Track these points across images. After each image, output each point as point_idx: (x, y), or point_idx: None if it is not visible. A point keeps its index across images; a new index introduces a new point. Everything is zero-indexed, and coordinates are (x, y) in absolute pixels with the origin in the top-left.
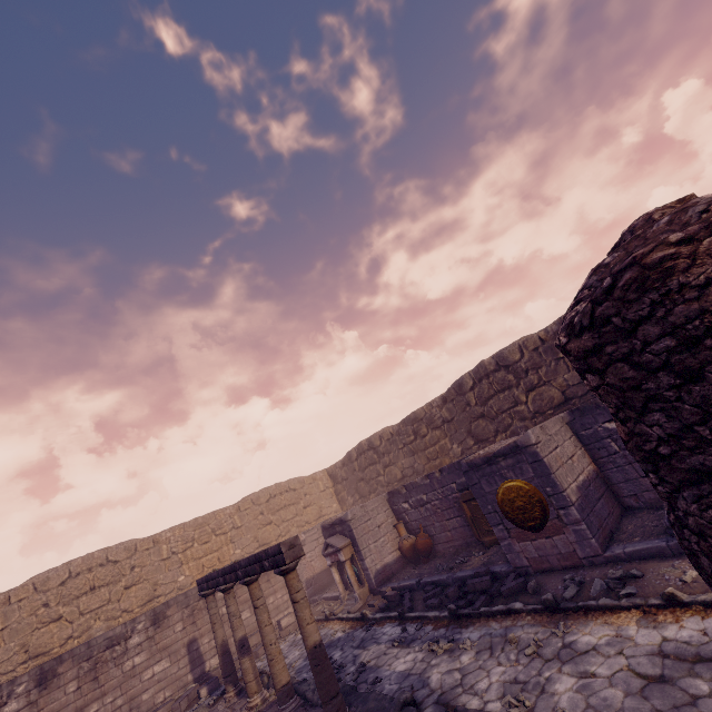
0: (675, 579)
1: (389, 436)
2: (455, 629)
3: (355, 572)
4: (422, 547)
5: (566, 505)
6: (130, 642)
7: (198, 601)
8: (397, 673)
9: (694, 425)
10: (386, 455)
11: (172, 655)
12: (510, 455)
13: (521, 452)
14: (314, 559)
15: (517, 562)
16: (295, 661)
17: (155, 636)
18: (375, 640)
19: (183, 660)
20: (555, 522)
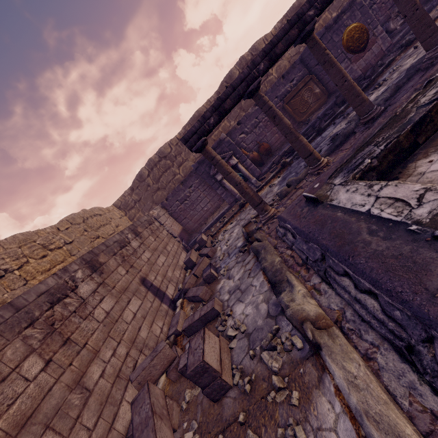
0: (435, 12)
1: (178, 141)
2: (369, 90)
3: (240, 175)
4: (268, 146)
5: (377, 25)
6: (80, 292)
7: (120, 250)
8: (387, 87)
9: None
10: (178, 156)
11: (137, 294)
12: (347, 10)
13: (353, 5)
14: (171, 225)
15: (356, 76)
16: (273, 196)
17: (105, 282)
18: (322, 139)
19: (148, 296)
20: (372, 39)
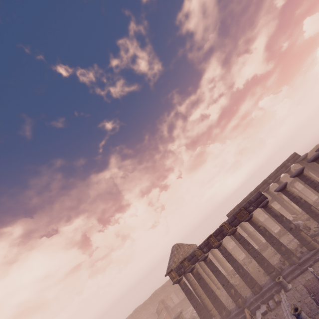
0: None
1: (141, 307)
2: None
3: None
4: None
5: None
6: None
7: None
8: None
9: (158, 315)
10: (140, 311)
11: None
12: None
13: None
14: None
15: None
16: None
17: None
18: None
19: None
20: None
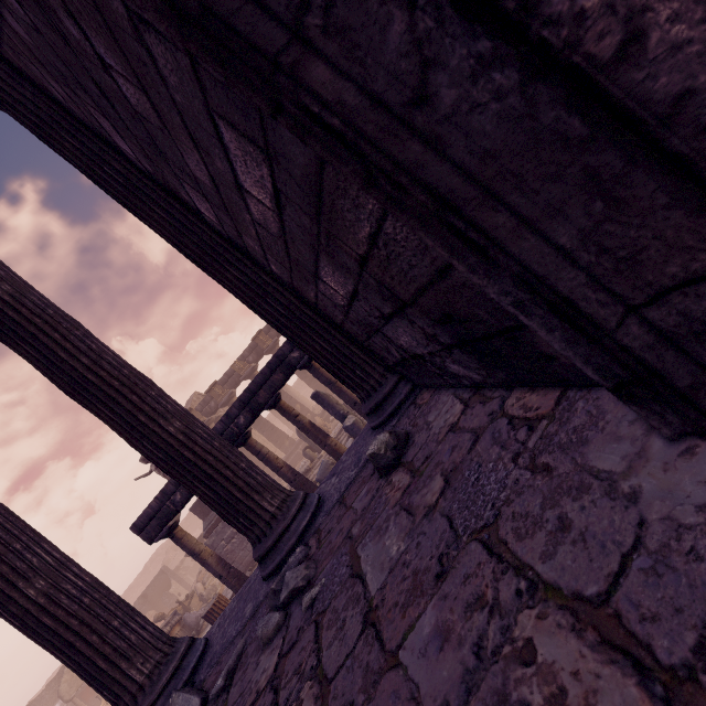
0: None
1: None
2: None
3: None
4: None
5: None
6: None
7: None
8: None
9: None
10: None
11: None
12: None
13: None
14: None
15: None
16: None
17: None
18: None
19: None
20: None
